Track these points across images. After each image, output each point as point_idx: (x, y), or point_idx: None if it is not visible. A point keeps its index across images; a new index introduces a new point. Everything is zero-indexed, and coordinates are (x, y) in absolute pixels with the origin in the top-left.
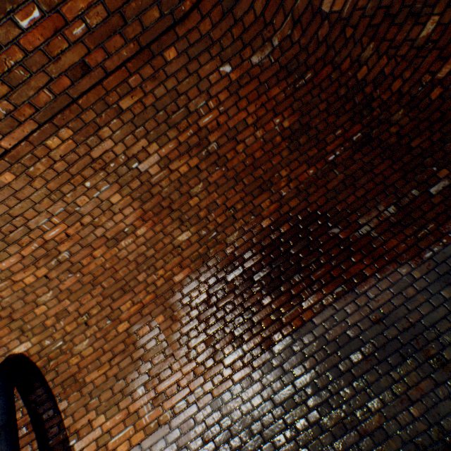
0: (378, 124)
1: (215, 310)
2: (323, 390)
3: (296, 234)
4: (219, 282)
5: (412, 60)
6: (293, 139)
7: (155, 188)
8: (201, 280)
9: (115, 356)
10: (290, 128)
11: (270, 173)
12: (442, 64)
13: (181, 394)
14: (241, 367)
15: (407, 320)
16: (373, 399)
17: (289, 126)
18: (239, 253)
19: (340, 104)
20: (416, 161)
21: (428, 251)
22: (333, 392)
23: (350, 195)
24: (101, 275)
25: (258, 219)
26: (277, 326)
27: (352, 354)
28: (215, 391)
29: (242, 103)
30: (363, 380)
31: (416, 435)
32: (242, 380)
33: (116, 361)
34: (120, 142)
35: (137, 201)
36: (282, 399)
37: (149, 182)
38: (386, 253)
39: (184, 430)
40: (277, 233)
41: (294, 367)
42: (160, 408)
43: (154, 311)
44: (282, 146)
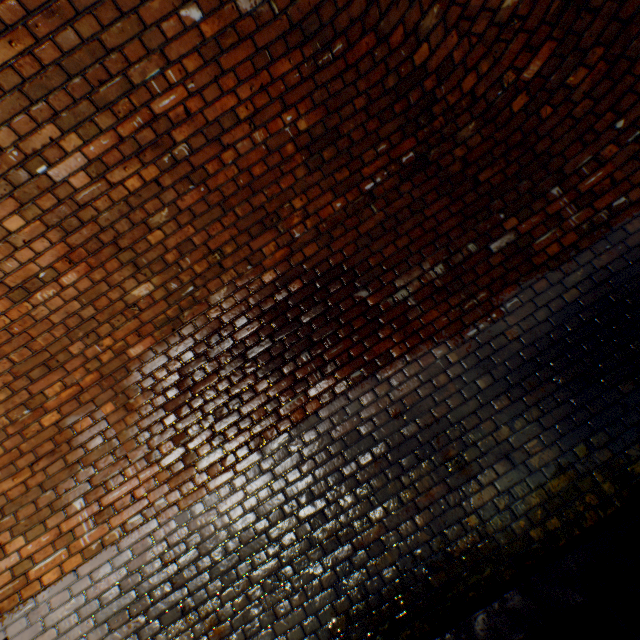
0: (440, 141)
1: (190, 397)
2: (319, 498)
3: (310, 296)
4: (197, 360)
5: (492, 45)
6: (314, 152)
7: (85, 211)
8: (171, 355)
9: (39, 459)
10: (310, 133)
11: (277, 202)
12: (531, 58)
13: (136, 507)
14: (220, 472)
15: (432, 414)
16: (376, 508)
17: (307, 129)
18: (228, 319)
19: (388, 103)
20: (482, 203)
21: (472, 329)
22: (331, 500)
23: (389, 245)
24: (7, 344)
25: (258, 271)
26: (272, 420)
27: (361, 455)
28: (183, 502)
29: (227, 80)
30: (369, 487)
31: (417, 546)
32: (219, 488)
33: (42, 465)
34: (5, 126)
35: (56, 231)
36: (268, 510)
37: (74, 201)
38: (422, 328)
39: (138, 552)
40: (285, 293)
41: (288, 472)
42: (106, 525)
43: (100, 398)
44: (297, 160)
